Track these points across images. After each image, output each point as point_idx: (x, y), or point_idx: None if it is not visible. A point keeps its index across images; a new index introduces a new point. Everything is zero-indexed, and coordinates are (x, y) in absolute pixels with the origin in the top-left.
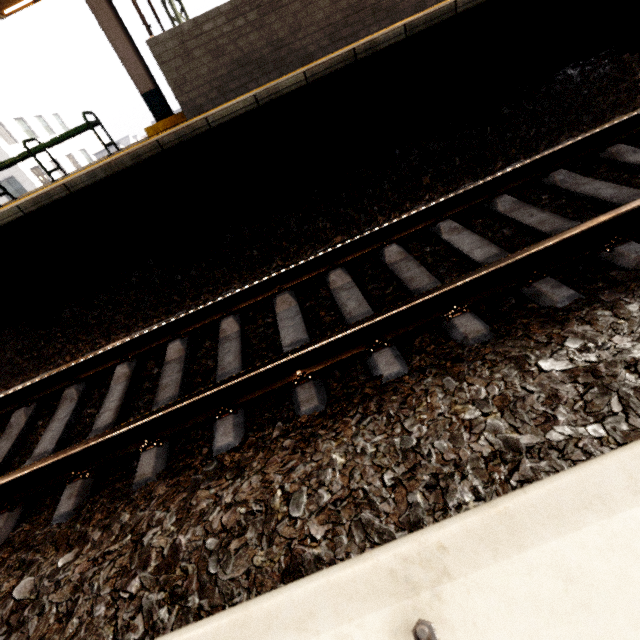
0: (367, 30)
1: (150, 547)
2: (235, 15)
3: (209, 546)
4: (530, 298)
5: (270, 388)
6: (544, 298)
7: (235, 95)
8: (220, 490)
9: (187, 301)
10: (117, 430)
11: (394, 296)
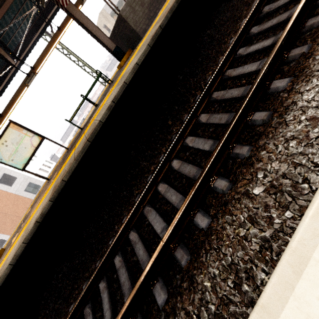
0: None
1: None
2: None
3: None
4: None
5: None
6: None
7: (153, 18)
8: None
9: (223, 46)
10: None
11: None
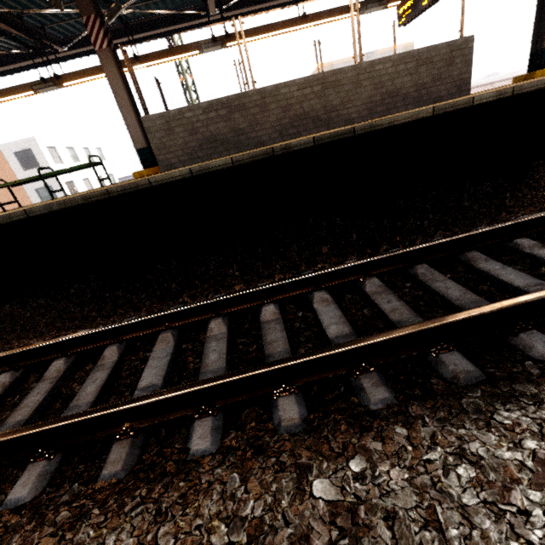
0: (308, 132)
1: None
2: (210, 110)
3: None
4: (354, 390)
5: (95, 436)
6: (363, 395)
7: (201, 161)
8: None
9: (98, 319)
10: None
11: (253, 355)
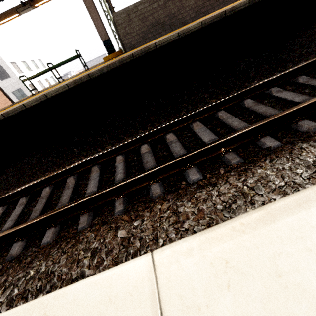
0: (213, 9)
1: (185, 212)
2: (153, 2)
3: (219, 208)
4: None
5: (209, 156)
6: None
7: (150, 40)
8: (208, 191)
9: (140, 130)
10: (139, 175)
11: (256, 120)
